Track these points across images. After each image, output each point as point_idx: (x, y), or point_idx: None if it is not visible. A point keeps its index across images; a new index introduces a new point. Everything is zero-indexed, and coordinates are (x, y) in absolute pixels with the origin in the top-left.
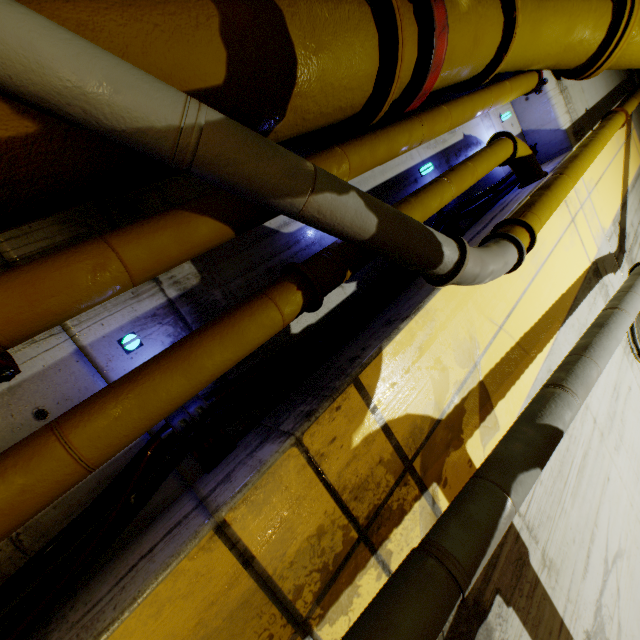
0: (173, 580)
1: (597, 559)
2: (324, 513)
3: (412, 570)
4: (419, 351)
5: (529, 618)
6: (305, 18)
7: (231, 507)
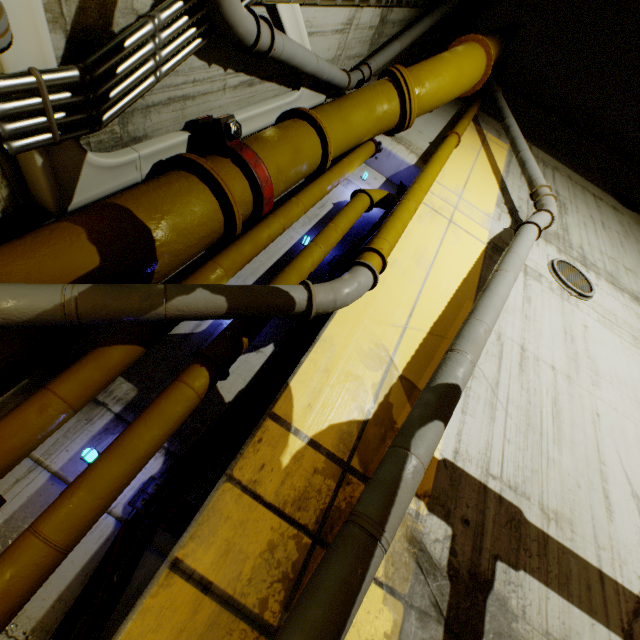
0: (141, 618)
1: (621, 496)
2: (271, 529)
3: (335, 539)
4: (326, 373)
5: (551, 577)
6: (147, 204)
7: (180, 545)
